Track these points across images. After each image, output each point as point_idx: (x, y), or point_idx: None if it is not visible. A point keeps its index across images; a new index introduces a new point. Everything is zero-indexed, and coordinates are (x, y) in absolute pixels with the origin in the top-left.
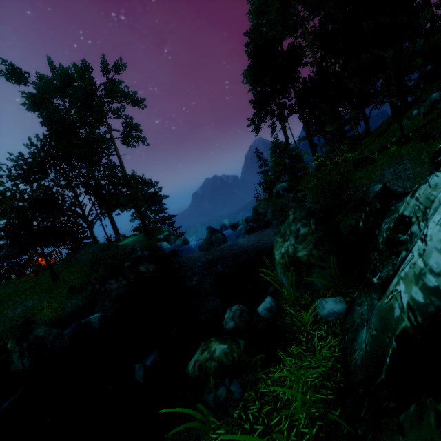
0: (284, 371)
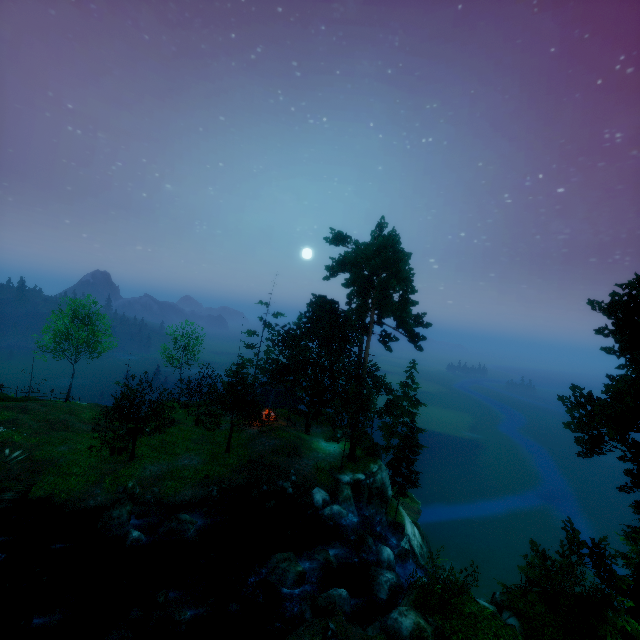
0: None
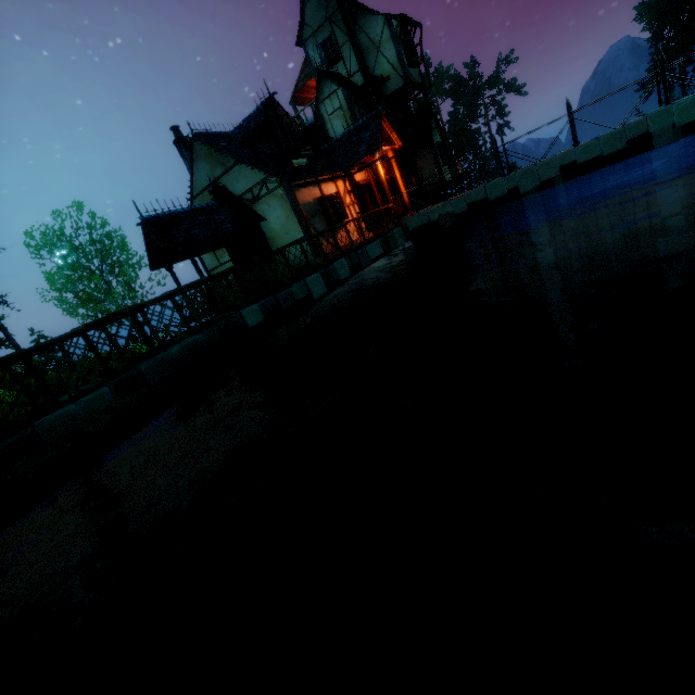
0: None
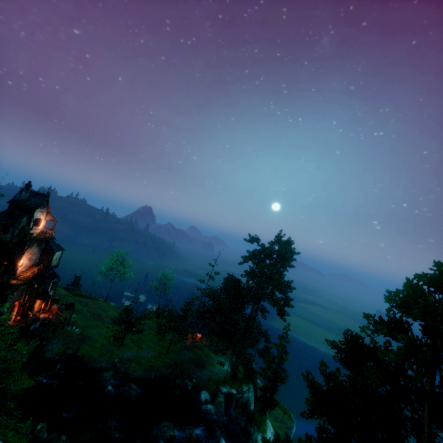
0: (23, 442)
